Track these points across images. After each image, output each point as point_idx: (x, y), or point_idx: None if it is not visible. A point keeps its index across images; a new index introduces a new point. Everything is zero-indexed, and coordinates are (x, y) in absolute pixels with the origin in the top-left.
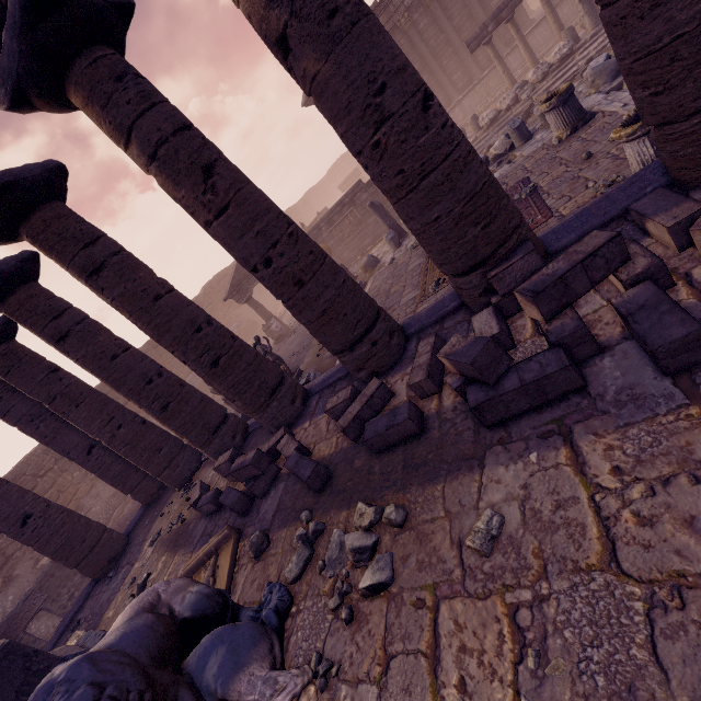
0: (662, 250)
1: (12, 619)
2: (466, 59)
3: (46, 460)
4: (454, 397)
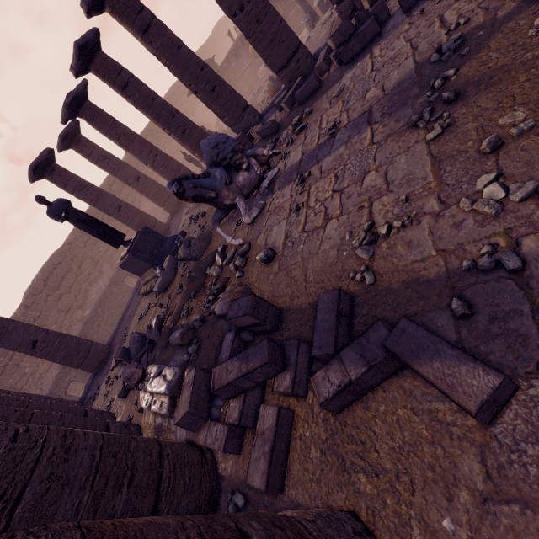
0: None
1: (116, 276)
2: None
3: (99, 213)
4: (334, 67)
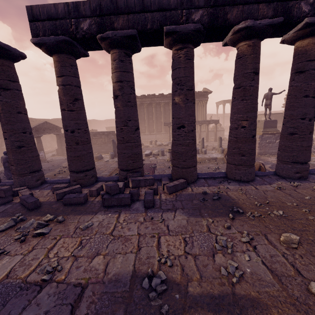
0: (161, 188)
1: None
2: (163, 126)
3: None
4: (100, 199)
